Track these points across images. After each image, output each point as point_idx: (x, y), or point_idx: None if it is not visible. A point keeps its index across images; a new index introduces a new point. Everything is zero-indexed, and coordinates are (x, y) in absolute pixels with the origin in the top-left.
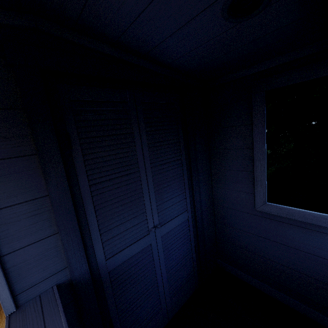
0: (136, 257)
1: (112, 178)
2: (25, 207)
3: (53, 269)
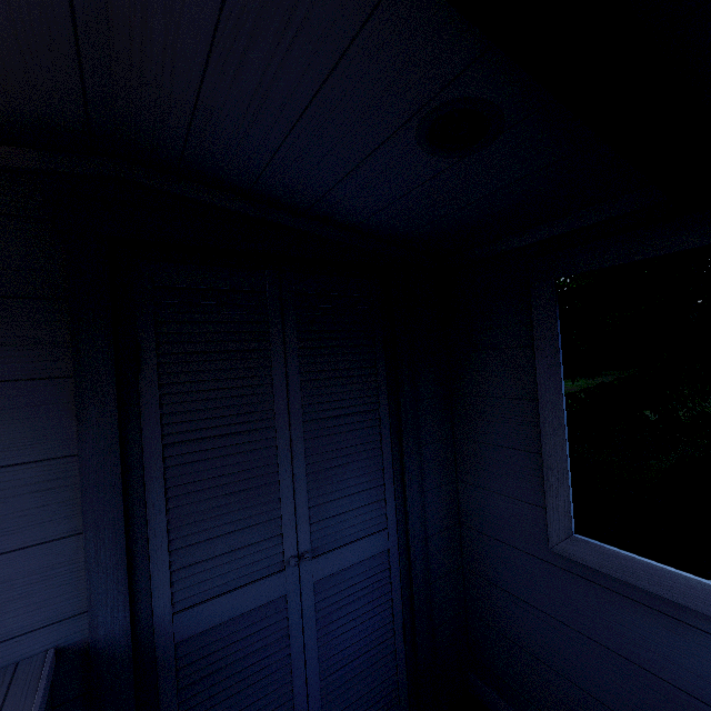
0: (246, 620)
1: (213, 435)
2: (31, 472)
3: (57, 610)
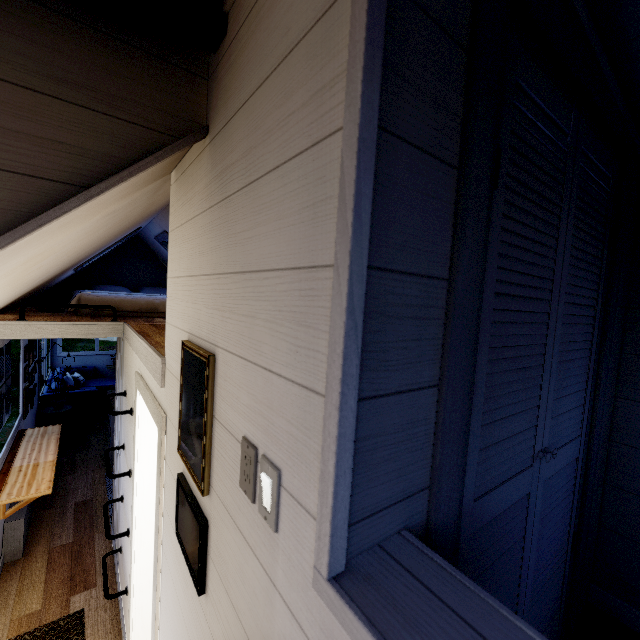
0: (506, 516)
1: (520, 294)
2: (414, 288)
3: (410, 481)
